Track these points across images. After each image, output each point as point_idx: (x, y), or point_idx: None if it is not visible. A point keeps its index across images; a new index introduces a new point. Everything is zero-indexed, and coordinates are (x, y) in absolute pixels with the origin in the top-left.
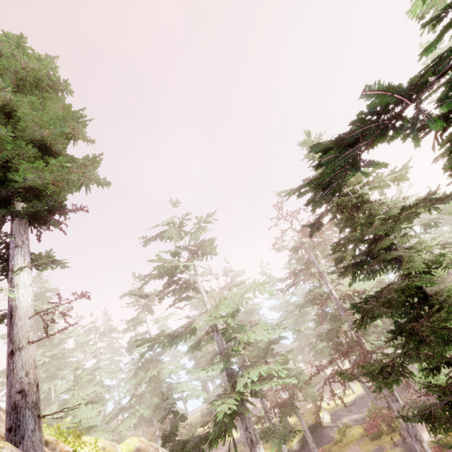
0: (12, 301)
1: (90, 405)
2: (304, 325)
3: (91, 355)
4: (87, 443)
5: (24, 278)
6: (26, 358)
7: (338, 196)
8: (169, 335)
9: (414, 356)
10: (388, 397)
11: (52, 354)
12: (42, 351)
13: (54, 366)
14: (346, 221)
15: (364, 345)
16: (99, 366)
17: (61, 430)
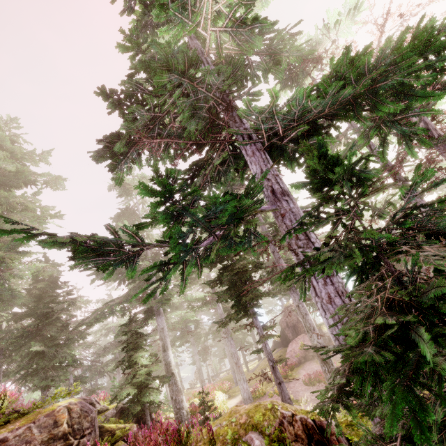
0: None
1: None
2: None
3: None
4: None
5: None
6: None
7: None
8: None
9: None
10: None
11: None
12: None
13: None
14: None
15: None
16: None
17: None
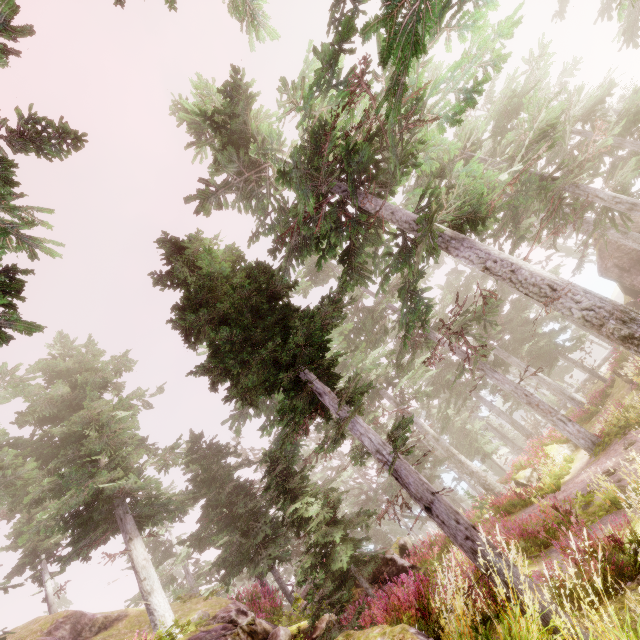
0: (47, 592)
1: None
2: None
3: None
4: None
5: (49, 583)
6: (54, 608)
7: None
8: None
9: None
10: None
11: None
12: None
13: None
14: None
15: None
16: None
17: None
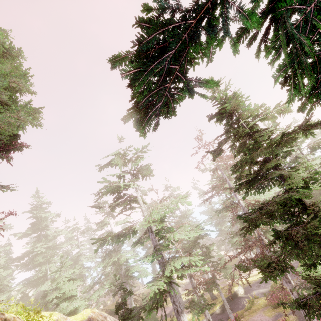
0: None
1: (71, 281)
2: (224, 225)
3: (76, 246)
4: (45, 317)
5: None
6: None
7: (234, 128)
8: (116, 235)
9: (295, 254)
10: (282, 280)
11: (48, 246)
12: (41, 244)
13: (48, 254)
14: (240, 147)
15: (263, 242)
16: (81, 254)
17: (27, 307)
